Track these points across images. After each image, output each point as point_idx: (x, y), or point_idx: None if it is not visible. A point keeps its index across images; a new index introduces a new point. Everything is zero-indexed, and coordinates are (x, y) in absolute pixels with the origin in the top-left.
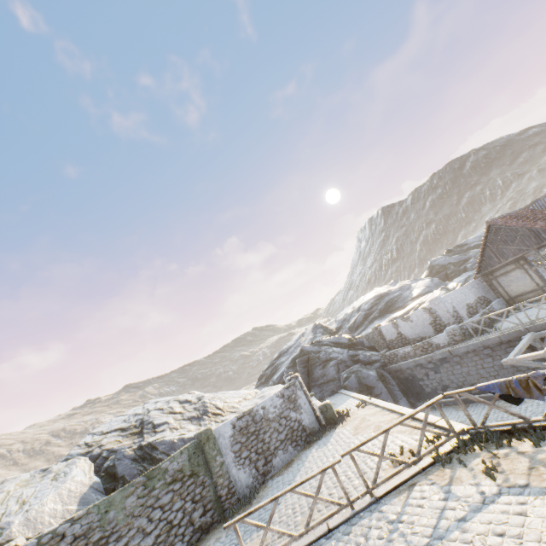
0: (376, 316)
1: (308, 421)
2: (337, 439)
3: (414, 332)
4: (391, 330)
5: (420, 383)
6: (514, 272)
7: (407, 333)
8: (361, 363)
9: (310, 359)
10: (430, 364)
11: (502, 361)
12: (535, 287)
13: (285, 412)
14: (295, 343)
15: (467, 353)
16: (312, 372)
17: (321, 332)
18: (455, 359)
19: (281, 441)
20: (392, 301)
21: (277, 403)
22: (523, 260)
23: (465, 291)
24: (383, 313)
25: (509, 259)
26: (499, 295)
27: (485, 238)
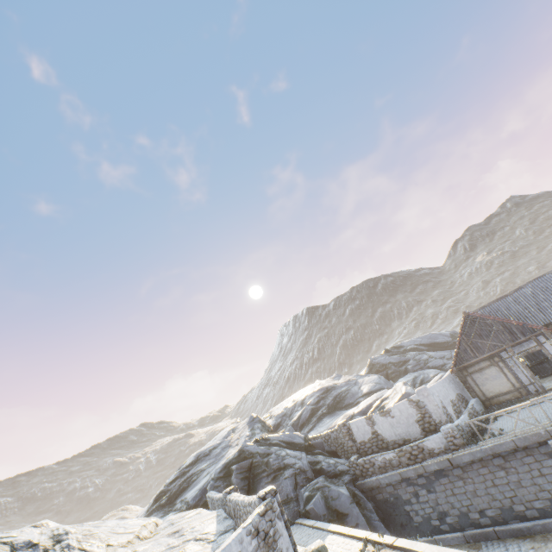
0: (325, 413)
1: None
2: None
3: (395, 431)
4: (364, 428)
5: (406, 508)
6: (489, 369)
7: (385, 433)
8: (325, 474)
9: (253, 466)
10: (421, 479)
11: None
12: (511, 387)
13: None
14: (222, 441)
15: (472, 463)
16: (255, 487)
17: (259, 427)
18: (455, 471)
19: None
20: (340, 396)
21: (249, 548)
22: (497, 357)
23: (445, 385)
24: (332, 409)
25: (485, 354)
26: (474, 394)
27: (462, 329)
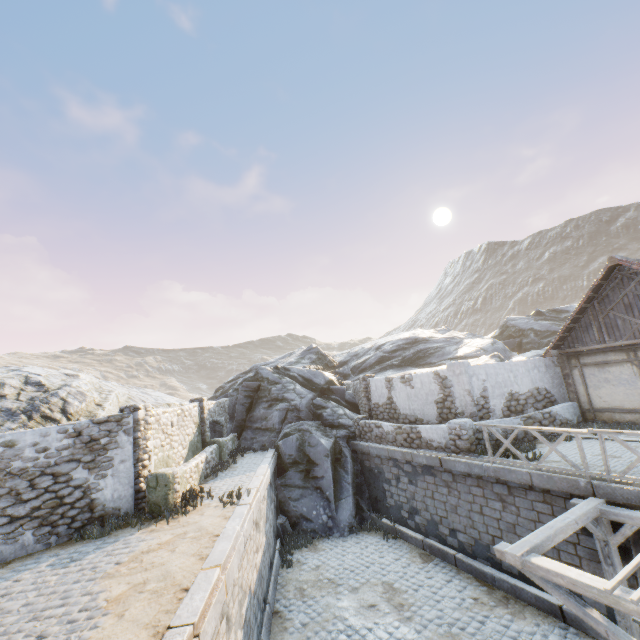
0: (394, 365)
1: (111, 495)
2: (88, 565)
3: (409, 405)
4: (381, 390)
5: (384, 486)
6: (618, 367)
7: (400, 404)
8: (322, 420)
9: (260, 389)
10: (408, 466)
11: (498, 548)
12: None
13: (62, 465)
14: (275, 361)
15: (468, 476)
16: (255, 408)
17: (312, 359)
18: (445, 476)
19: (14, 518)
20: (426, 352)
21: (54, 444)
22: None
23: (519, 370)
24: (406, 364)
25: (621, 342)
26: (575, 397)
27: (595, 289)
